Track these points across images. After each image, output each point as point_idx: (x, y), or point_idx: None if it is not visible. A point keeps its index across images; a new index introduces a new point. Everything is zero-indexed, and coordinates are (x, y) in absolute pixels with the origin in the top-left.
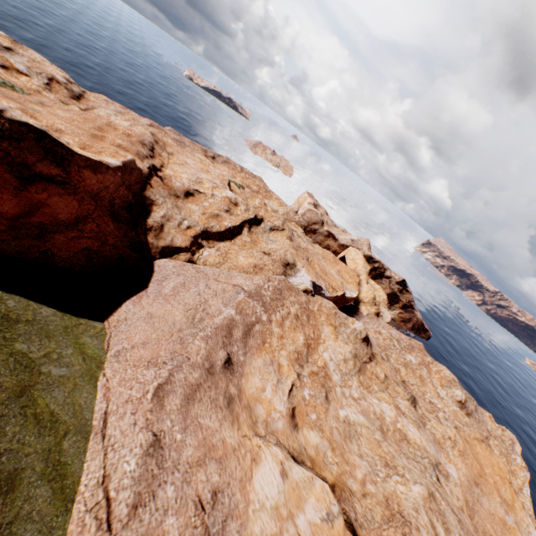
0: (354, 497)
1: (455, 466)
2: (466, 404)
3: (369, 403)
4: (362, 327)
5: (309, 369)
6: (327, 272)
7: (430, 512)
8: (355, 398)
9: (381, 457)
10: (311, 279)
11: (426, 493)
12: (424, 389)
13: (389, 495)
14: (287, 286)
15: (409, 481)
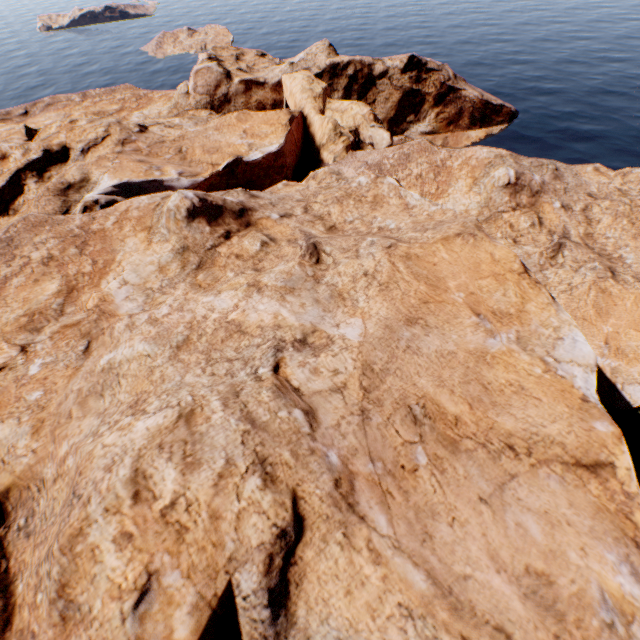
0: (45, 489)
1: (363, 318)
2: (525, 181)
3: (188, 310)
4: (178, 198)
5: (58, 326)
6: (221, 147)
7: (153, 453)
8: (158, 318)
9: (138, 395)
10: (120, 181)
11: (173, 420)
12: (372, 215)
13: (81, 463)
14: (32, 224)
15: (141, 417)
